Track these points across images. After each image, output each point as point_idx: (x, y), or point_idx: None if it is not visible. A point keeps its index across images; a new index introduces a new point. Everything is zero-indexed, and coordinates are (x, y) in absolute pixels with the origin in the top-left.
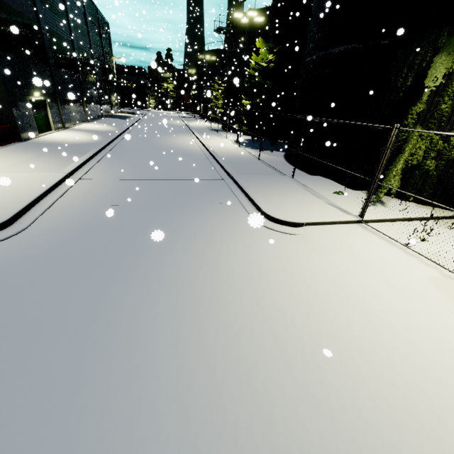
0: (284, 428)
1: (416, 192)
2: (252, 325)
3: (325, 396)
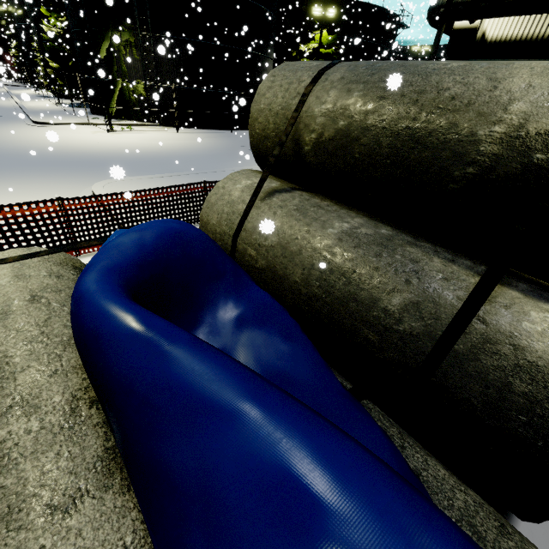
0: (1, 138)
1: (136, 116)
2: (2, 134)
3: (17, 137)
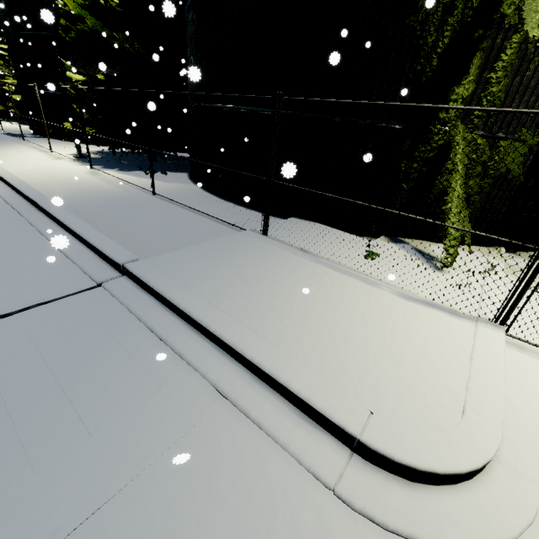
0: None
1: None
2: None
3: None
